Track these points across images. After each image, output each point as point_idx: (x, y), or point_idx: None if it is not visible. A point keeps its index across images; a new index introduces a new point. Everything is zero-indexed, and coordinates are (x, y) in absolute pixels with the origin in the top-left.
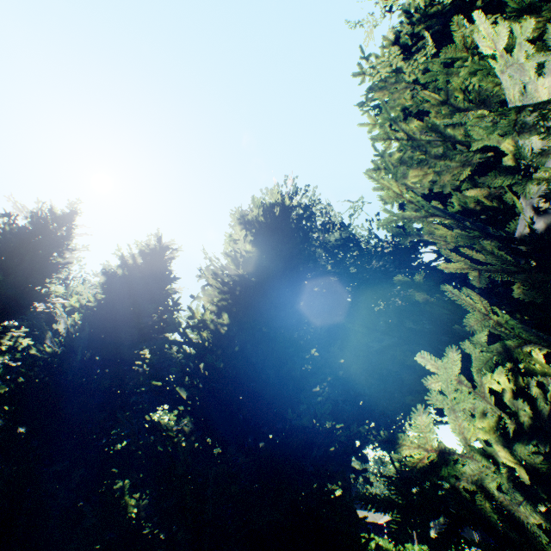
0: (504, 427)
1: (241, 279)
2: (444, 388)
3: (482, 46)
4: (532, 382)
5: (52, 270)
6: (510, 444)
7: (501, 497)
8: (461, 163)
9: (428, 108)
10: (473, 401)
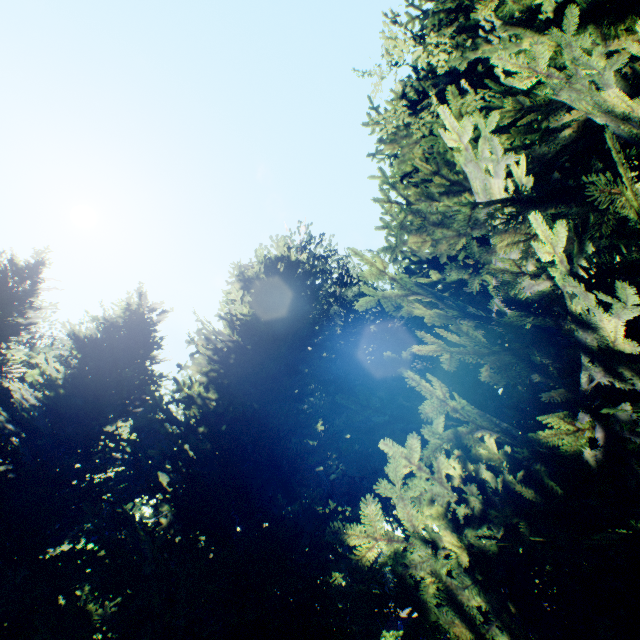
0: (453, 512)
1: (236, 345)
2: (393, 477)
3: (446, 140)
4: (482, 467)
5: (10, 334)
6: (460, 528)
7: (448, 581)
8: (457, 232)
9: (422, 177)
10: (432, 487)
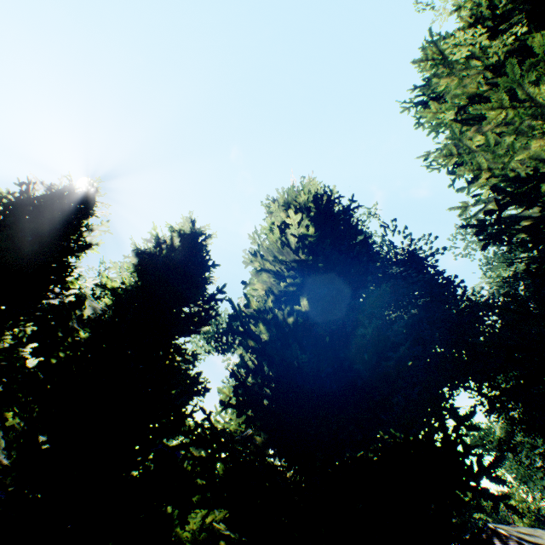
0: None
1: (301, 265)
2: None
3: None
4: None
5: (72, 249)
6: None
7: None
8: None
9: None
10: None
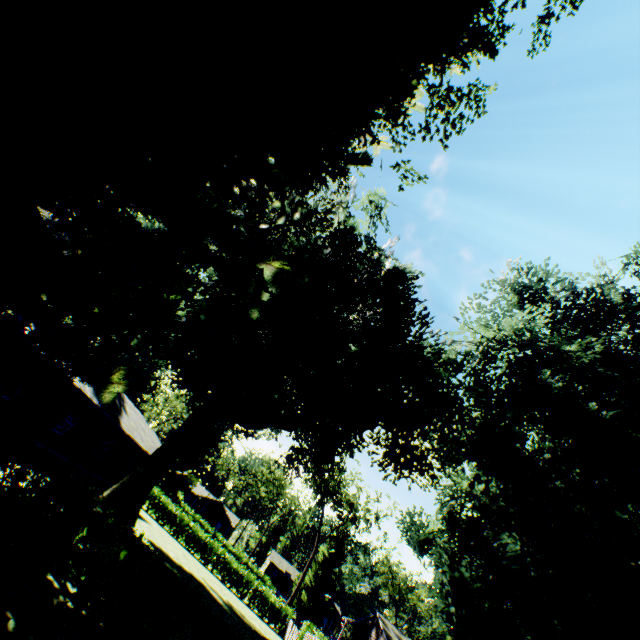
0: None
1: None
2: None
3: None
4: None
5: None
6: None
7: None
8: None
9: None
10: None
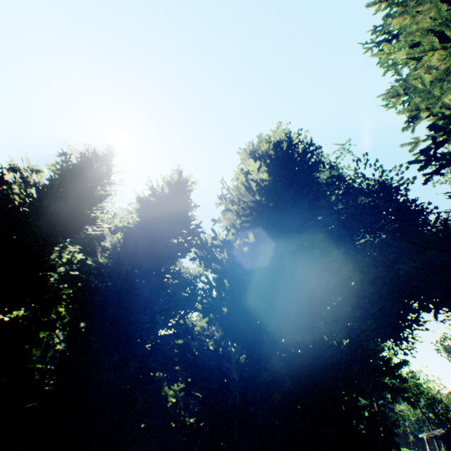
0: None
1: (257, 205)
2: None
3: None
4: None
5: (98, 199)
6: None
7: None
8: None
9: None
10: None
